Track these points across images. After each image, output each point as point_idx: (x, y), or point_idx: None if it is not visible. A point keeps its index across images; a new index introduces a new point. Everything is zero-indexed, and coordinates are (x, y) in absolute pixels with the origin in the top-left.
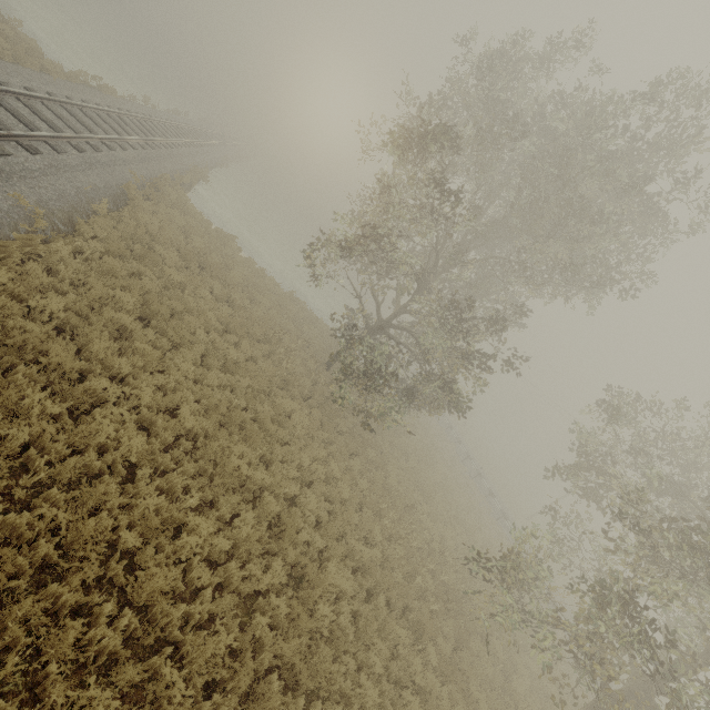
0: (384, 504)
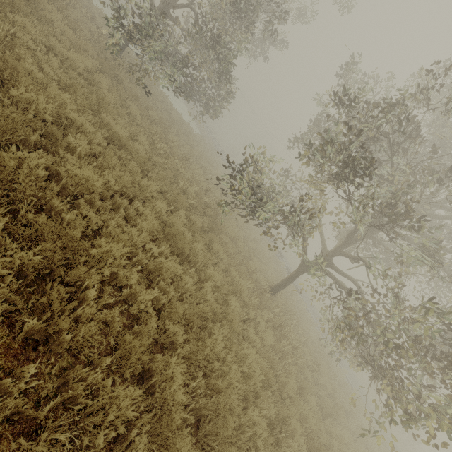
0: (156, 135)
